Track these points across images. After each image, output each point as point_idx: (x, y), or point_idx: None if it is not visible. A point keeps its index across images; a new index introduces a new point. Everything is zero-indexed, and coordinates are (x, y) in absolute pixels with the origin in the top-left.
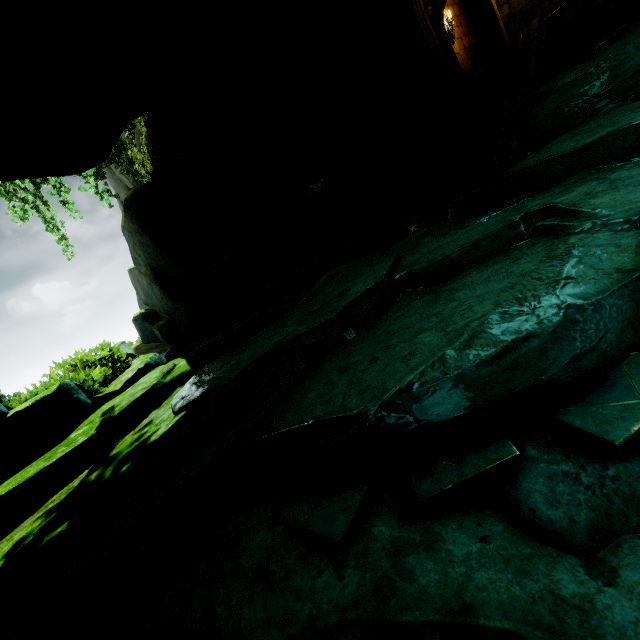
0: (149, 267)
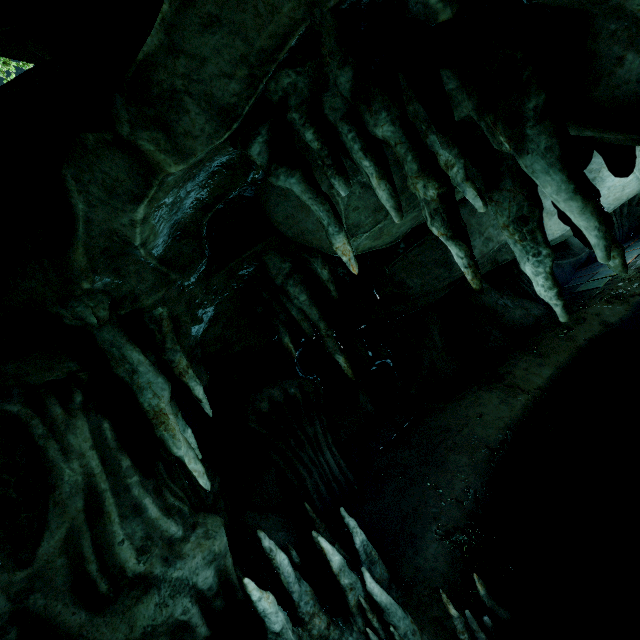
0: None
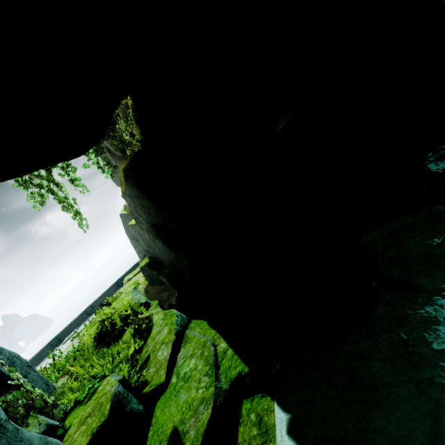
0: (150, 224)
